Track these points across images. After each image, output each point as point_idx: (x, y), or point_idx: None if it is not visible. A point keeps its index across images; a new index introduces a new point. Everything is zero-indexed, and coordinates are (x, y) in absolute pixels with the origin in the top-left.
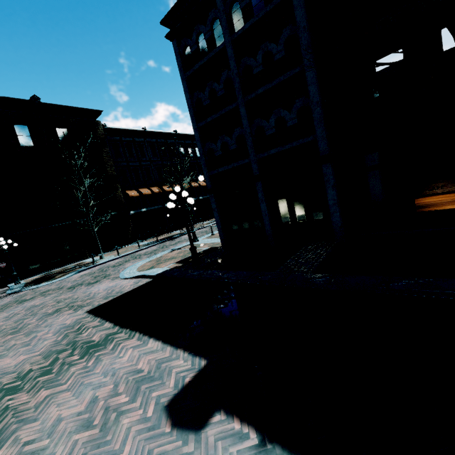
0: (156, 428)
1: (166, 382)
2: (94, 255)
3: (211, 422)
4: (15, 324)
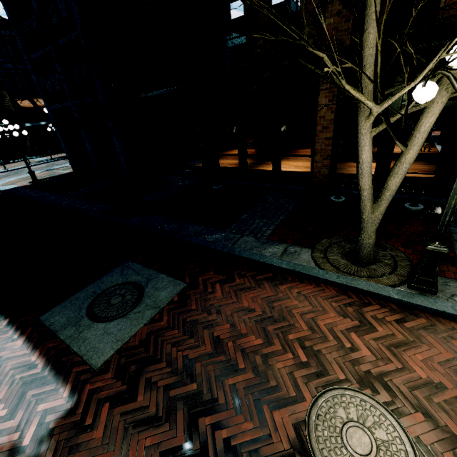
0: None
1: None
2: None
3: None
4: None
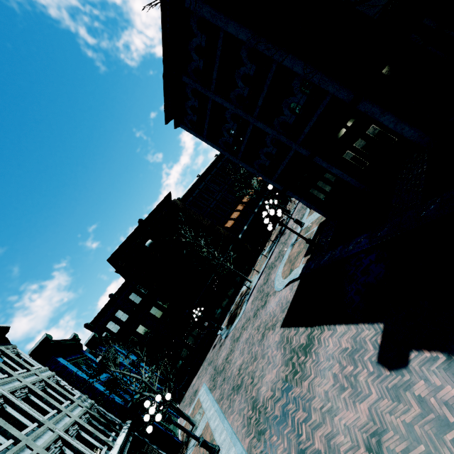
0: (380, 375)
1: (367, 348)
2: (246, 284)
3: (410, 359)
4: (249, 355)
